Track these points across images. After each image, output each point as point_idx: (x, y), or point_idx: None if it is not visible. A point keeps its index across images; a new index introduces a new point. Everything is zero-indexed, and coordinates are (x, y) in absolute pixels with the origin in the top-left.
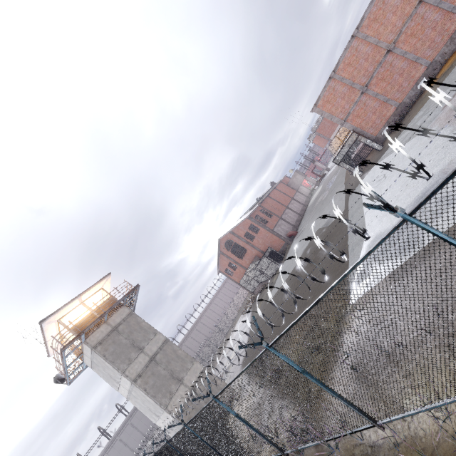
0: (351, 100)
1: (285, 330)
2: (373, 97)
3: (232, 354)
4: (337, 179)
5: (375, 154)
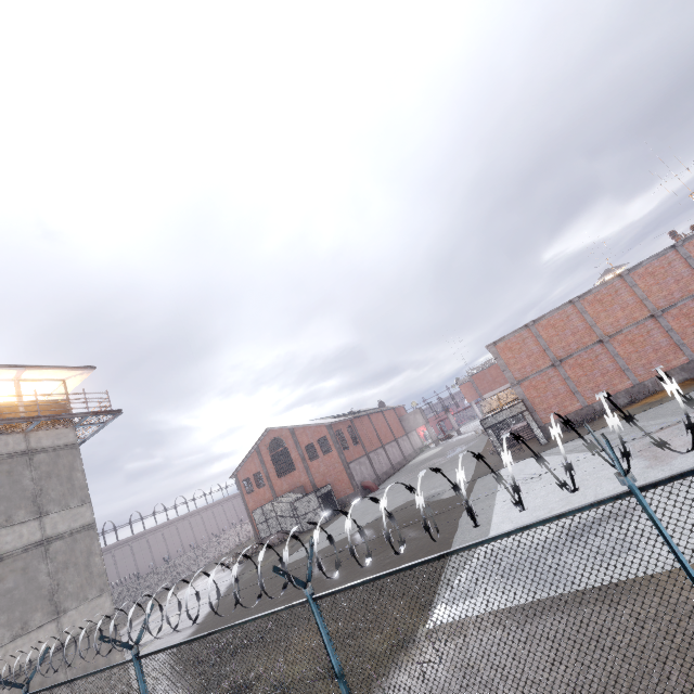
0: (537, 365)
1: (360, 581)
2: (562, 379)
3: (165, 624)
4: (468, 449)
5: (534, 446)
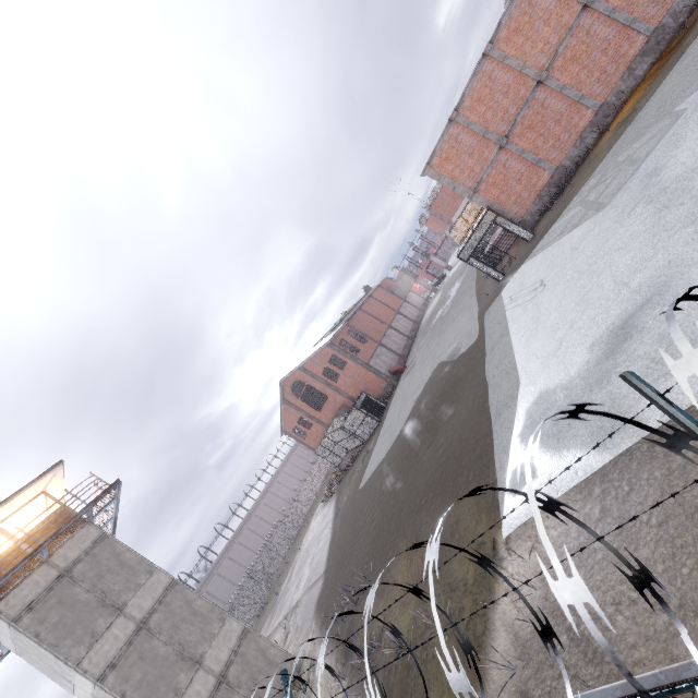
0: (484, 159)
1: None
2: (517, 156)
3: (303, 578)
4: (463, 283)
5: (522, 247)
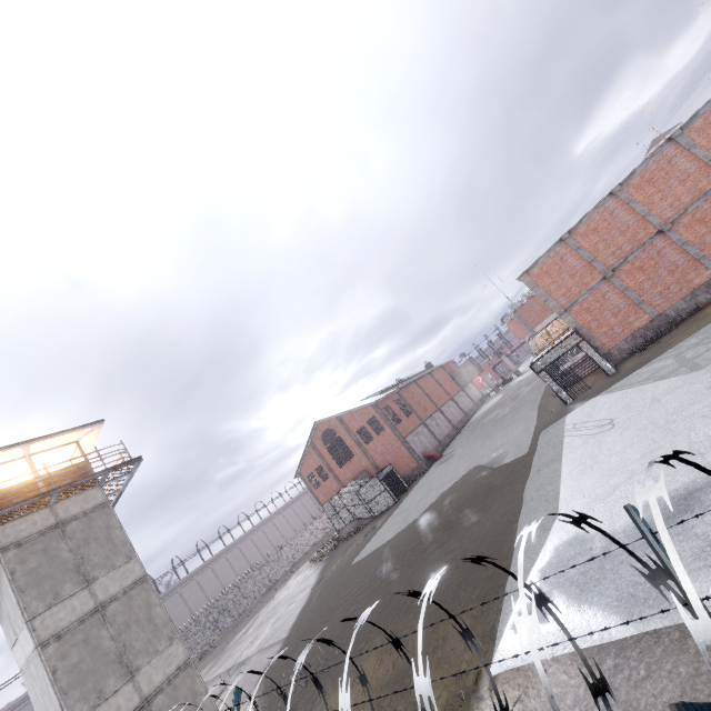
0: (584, 284)
1: None
2: (620, 291)
3: (261, 636)
4: (528, 393)
5: (601, 379)
